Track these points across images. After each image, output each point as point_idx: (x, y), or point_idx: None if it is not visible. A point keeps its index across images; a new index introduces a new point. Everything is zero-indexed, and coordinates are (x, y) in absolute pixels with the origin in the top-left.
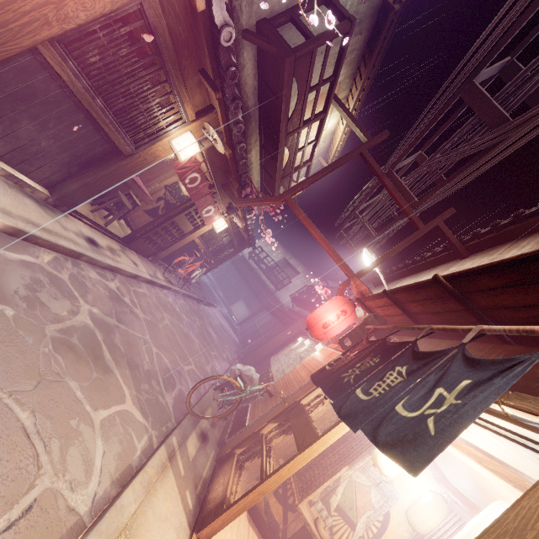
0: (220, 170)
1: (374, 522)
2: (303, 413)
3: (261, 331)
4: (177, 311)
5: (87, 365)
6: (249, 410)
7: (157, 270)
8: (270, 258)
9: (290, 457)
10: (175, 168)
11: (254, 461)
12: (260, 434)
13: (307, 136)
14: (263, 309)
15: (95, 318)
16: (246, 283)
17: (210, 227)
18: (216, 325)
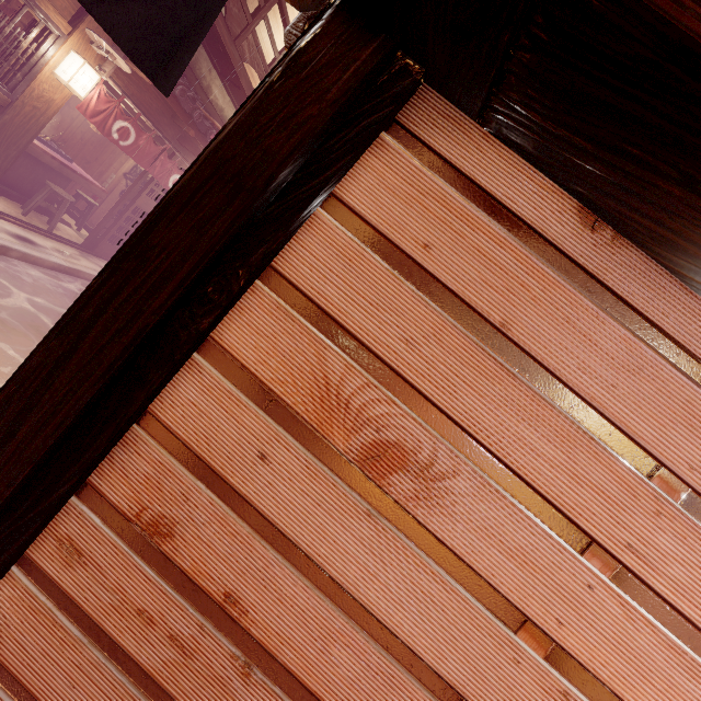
0: (162, 116)
1: None
2: None
3: None
4: None
5: (25, 336)
6: None
7: None
8: None
9: None
10: (85, 115)
11: None
12: None
13: (271, 38)
14: None
15: (39, 306)
16: None
17: None
18: None
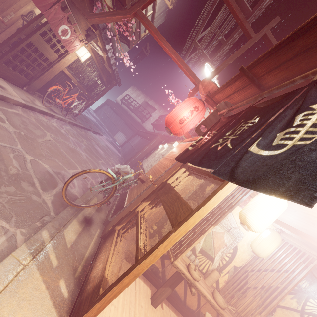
0: None
1: (226, 254)
2: (171, 190)
3: (135, 147)
4: (62, 132)
5: None
6: (127, 195)
7: (36, 100)
8: (135, 101)
9: (162, 224)
10: None
11: (134, 232)
12: (135, 212)
13: None
14: (135, 135)
15: None
16: (122, 120)
17: (75, 57)
18: (102, 145)
